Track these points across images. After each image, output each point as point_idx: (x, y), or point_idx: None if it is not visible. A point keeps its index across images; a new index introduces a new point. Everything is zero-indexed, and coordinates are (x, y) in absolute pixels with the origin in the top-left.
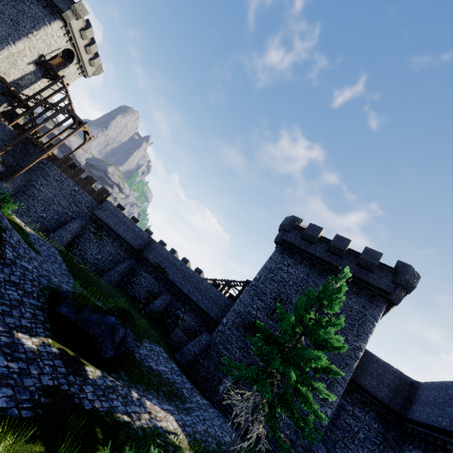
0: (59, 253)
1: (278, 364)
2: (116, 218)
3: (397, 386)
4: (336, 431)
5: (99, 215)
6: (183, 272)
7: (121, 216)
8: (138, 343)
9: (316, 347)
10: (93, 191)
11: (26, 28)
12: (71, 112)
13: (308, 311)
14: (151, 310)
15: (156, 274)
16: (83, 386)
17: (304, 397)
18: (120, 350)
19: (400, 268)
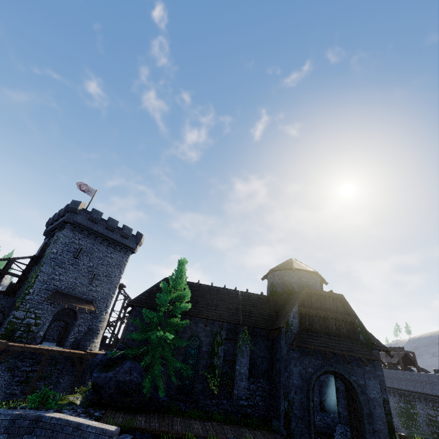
0: None
1: None
2: None
3: None
4: None
5: None
6: None
7: None
8: None
9: None
10: None
11: (116, 276)
12: None
13: None
14: None
15: None
16: None
17: None
18: None
19: None
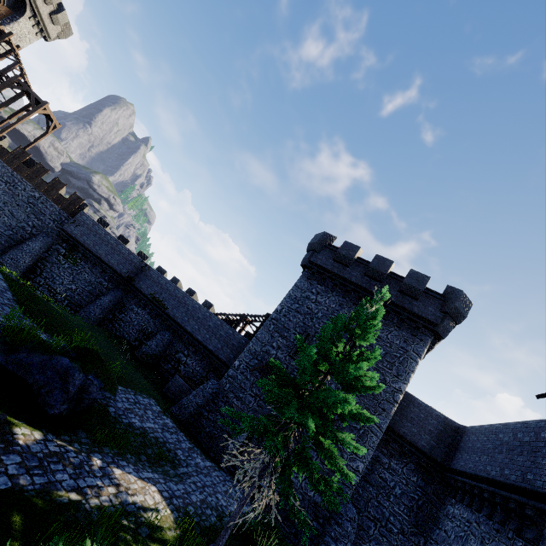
0: (5, 278)
1: (293, 412)
2: (95, 236)
3: (440, 433)
4: (369, 488)
5: (71, 231)
6: (186, 305)
7: (102, 234)
8: (107, 393)
9: (344, 390)
10: (62, 199)
11: None
12: (23, 86)
13: (336, 343)
14: (143, 353)
15: (150, 308)
16: (2, 455)
17: (327, 452)
18: (82, 404)
19: (450, 294)
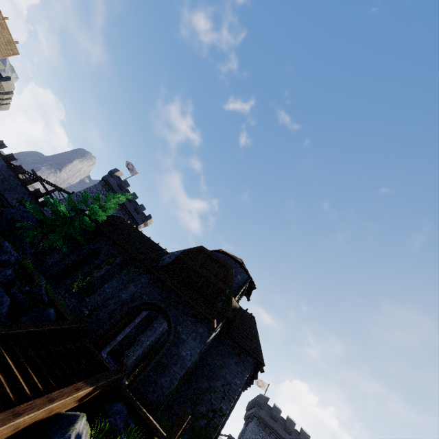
0: None
1: None
2: None
3: None
4: None
5: None
6: None
7: None
8: None
9: None
10: None
11: None
12: None
13: None
14: None
15: None
16: None
17: None
18: None
19: None
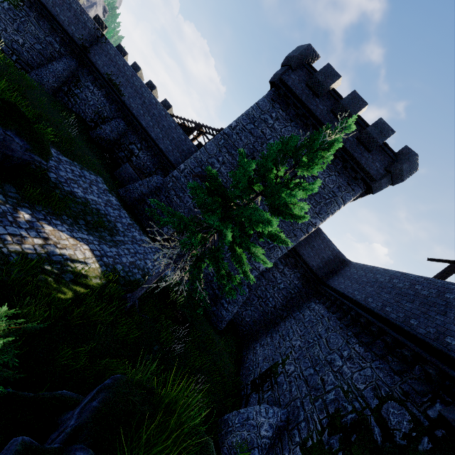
0: None
1: (215, 220)
2: None
3: (330, 260)
4: (262, 280)
5: None
6: (143, 97)
7: None
8: (37, 157)
9: (271, 213)
10: None
11: None
12: None
13: (279, 168)
14: (97, 136)
15: (106, 91)
16: None
17: (237, 258)
18: (10, 160)
19: (403, 155)
